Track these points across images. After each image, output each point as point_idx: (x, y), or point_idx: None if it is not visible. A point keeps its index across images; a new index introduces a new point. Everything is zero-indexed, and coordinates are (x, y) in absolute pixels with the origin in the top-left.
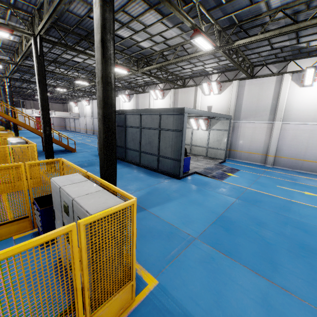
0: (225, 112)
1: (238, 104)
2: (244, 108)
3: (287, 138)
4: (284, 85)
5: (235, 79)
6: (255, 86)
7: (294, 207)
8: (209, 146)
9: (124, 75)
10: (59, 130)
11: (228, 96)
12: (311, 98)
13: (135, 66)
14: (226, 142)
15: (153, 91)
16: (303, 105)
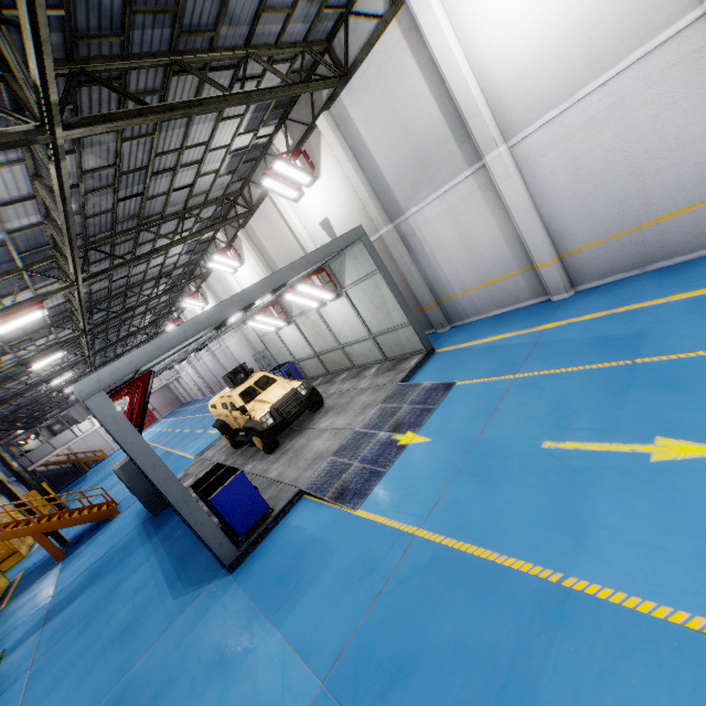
0: (360, 215)
1: (372, 173)
2: (390, 172)
3: (554, 183)
4: (429, 32)
5: (318, 116)
6: (370, 96)
7: (557, 684)
8: (373, 331)
9: (79, 302)
10: (170, 413)
11: (336, 169)
12: None
13: (58, 278)
14: (397, 304)
15: (211, 262)
16: (528, 44)
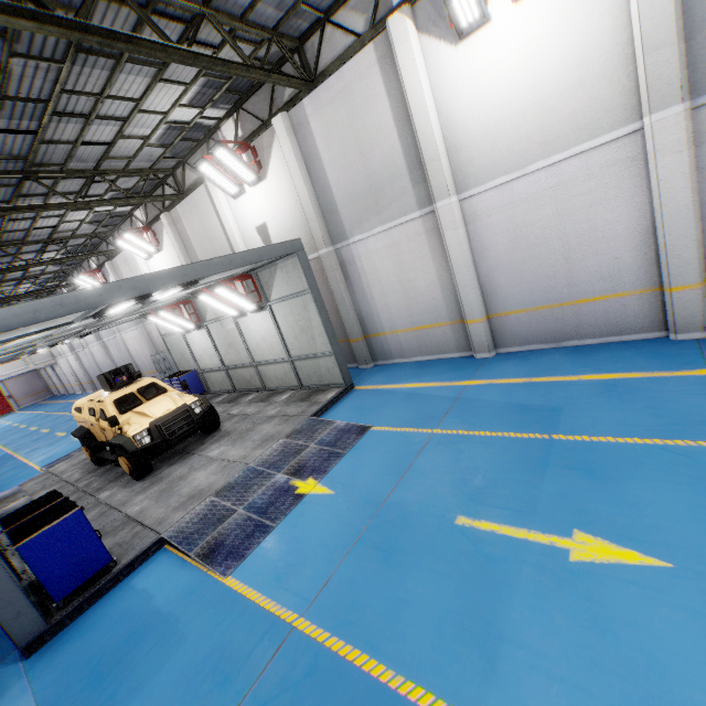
0: (302, 229)
1: (322, 189)
2: (341, 193)
3: (495, 245)
4: (404, 65)
5: (276, 114)
6: (334, 110)
7: None
8: (292, 354)
9: None
10: (33, 404)
11: (285, 175)
12: (508, 67)
13: None
14: (324, 330)
15: (121, 240)
16: (493, 106)
